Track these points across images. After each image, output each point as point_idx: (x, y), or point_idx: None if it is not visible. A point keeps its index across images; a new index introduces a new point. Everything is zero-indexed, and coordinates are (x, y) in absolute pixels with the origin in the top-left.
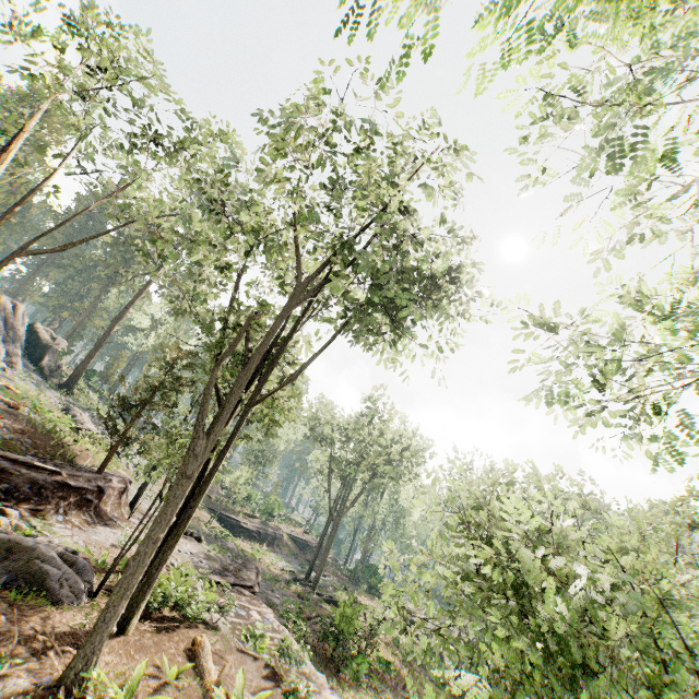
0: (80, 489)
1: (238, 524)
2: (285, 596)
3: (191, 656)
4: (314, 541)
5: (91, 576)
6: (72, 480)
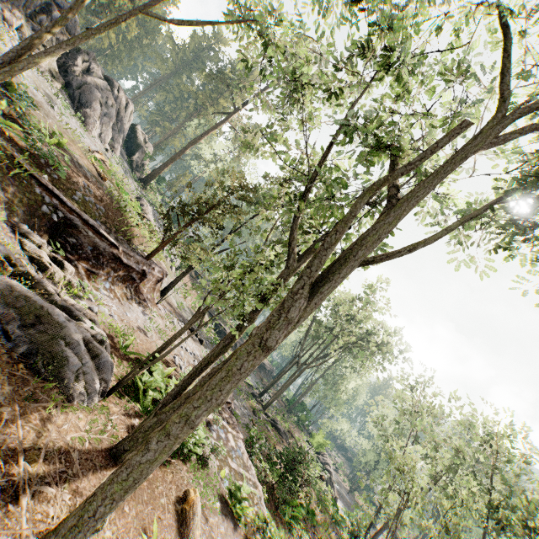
0: (129, 267)
1: (224, 332)
2: (245, 408)
3: (179, 515)
4: (268, 365)
5: (109, 375)
6: (125, 257)
